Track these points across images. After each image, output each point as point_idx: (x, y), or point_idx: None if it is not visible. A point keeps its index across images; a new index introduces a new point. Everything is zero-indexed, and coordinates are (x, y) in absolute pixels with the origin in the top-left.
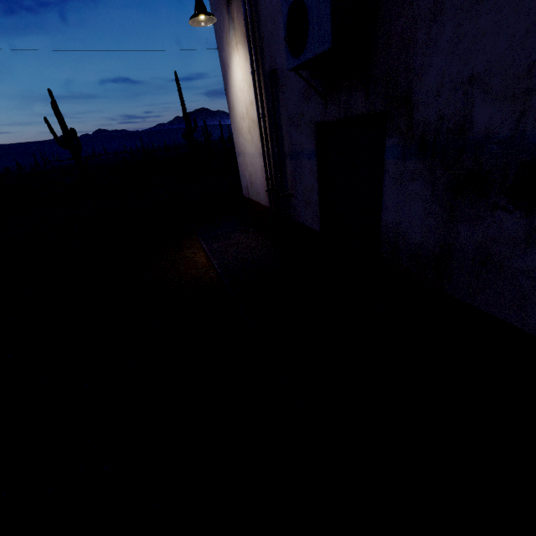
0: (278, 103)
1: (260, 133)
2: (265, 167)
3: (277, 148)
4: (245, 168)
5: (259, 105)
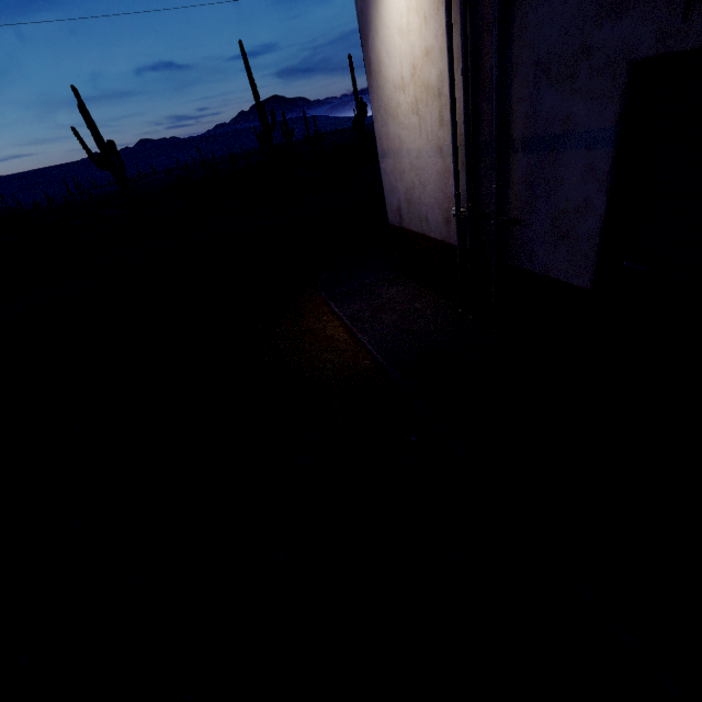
0: (507, 38)
1: (452, 108)
2: (456, 172)
3: (497, 133)
4: (398, 178)
5: (453, 52)
